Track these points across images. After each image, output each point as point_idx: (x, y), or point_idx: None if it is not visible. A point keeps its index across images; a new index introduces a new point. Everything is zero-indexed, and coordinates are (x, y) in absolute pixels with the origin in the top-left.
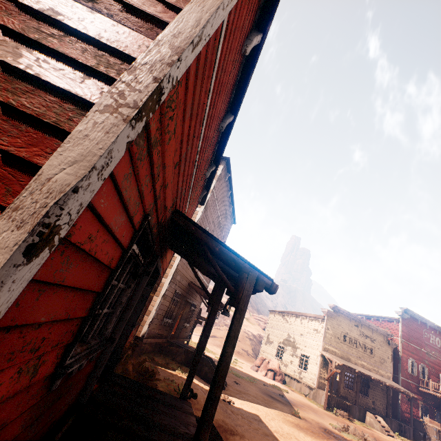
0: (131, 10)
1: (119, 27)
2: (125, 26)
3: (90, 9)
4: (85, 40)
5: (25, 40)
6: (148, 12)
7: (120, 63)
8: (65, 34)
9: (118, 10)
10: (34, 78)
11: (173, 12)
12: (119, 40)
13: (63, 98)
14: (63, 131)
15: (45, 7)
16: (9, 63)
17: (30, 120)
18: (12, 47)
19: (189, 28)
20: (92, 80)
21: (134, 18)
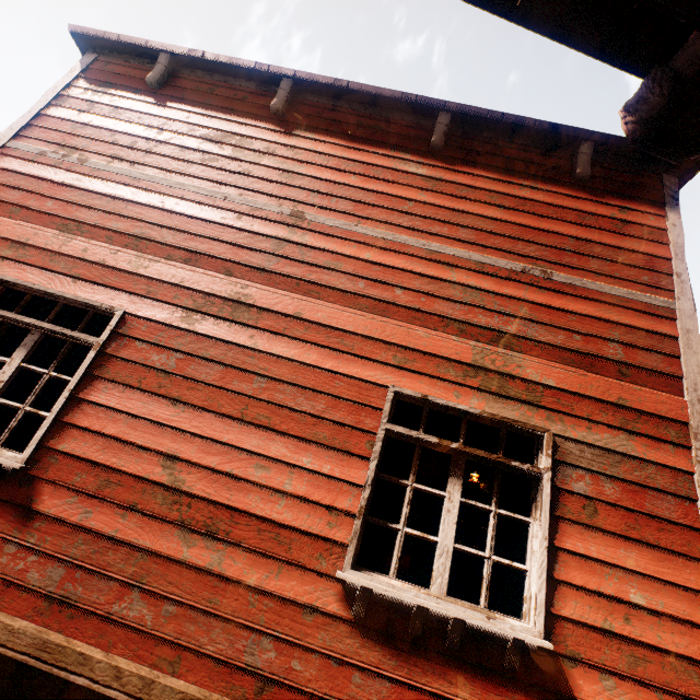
0: (651, 372)
1: (660, 396)
2: (657, 391)
3: (636, 387)
4: (649, 416)
5: (624, 431)
6: (664, 371)
7: (679, 429)
8: (637, 416)
9: (645, 376)
10: (650, 462)
11: (673, 360)
12: (668, 410)
13: (672, 472)
14: (692, 499)
15: (616, 398)
16: (635, 456)
17: (669, 495)
18: (625, 441)
19: (697, 376)
20: (676, 451)
21: (657, 379)
